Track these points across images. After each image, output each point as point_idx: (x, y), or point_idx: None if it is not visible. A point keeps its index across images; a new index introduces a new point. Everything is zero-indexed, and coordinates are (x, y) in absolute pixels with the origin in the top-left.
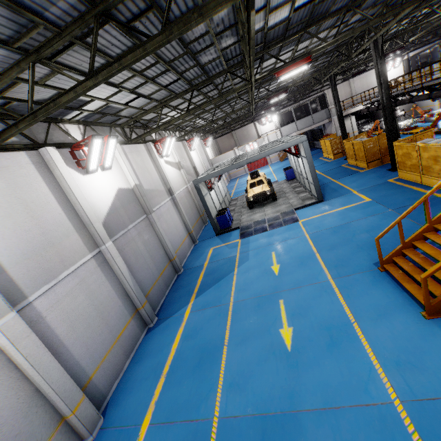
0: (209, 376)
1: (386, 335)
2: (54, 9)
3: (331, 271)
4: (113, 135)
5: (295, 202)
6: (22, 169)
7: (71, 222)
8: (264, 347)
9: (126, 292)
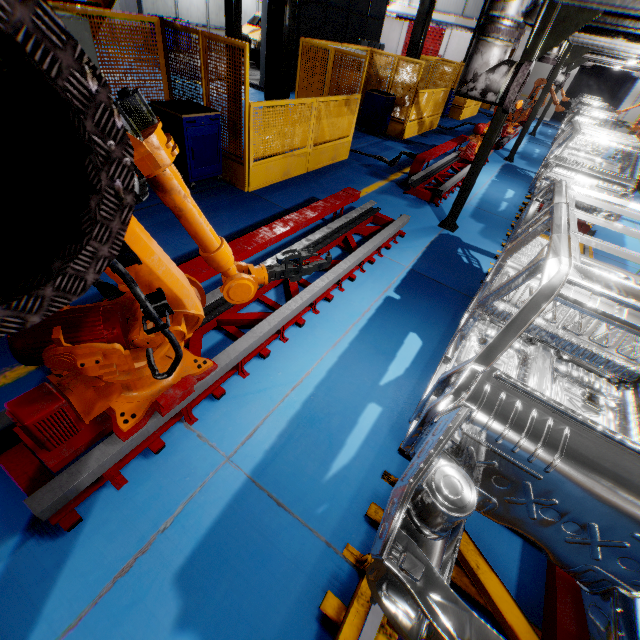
0: None
1: None
2: None
3: None
4: None
5: (255, 77)
6: None
7: None
8: None
9: None
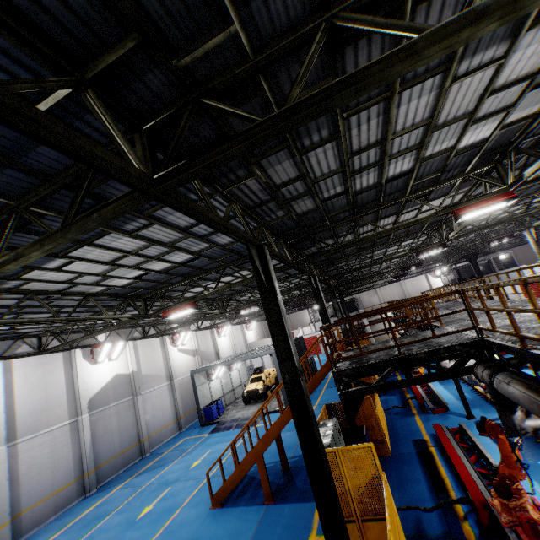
0: (86, 529)
1: (184, 515)
2: (83, 314)
3: (216, 471)
4: (122, 340)
5: (274, 405)
6: (55, 362)
7: (67, 396)
8: (128, 515)
9: (81, 457)
